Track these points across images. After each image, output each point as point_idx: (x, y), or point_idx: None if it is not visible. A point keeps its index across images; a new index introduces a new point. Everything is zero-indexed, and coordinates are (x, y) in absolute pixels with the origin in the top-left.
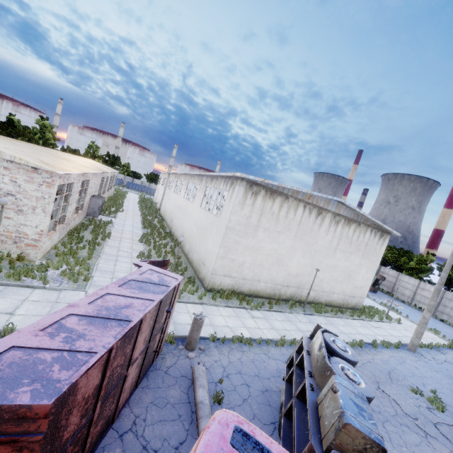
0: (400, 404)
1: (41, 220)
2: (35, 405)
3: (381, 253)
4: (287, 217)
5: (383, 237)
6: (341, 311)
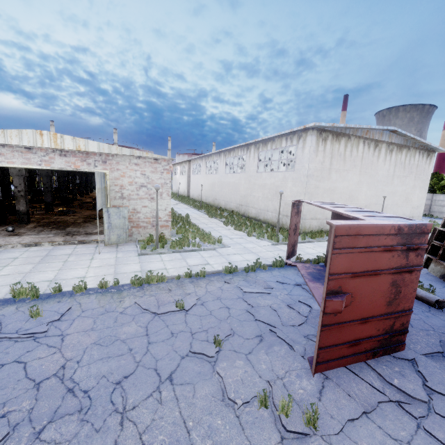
0: None
1: (167, 203)
2: (427, 224)
3: (430, 171)
4: (351, 155)
5: (429, 156)
6: None
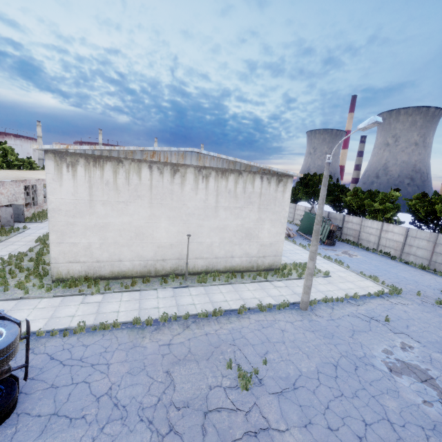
0: (178, 389)
1: None
2: None
3: (287, 200)
4: (129, 184)
5: (282, 182)
6: (241, 275)
